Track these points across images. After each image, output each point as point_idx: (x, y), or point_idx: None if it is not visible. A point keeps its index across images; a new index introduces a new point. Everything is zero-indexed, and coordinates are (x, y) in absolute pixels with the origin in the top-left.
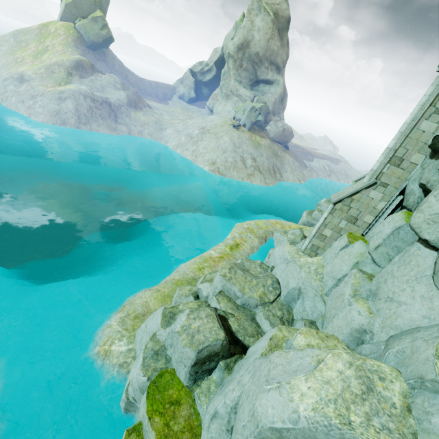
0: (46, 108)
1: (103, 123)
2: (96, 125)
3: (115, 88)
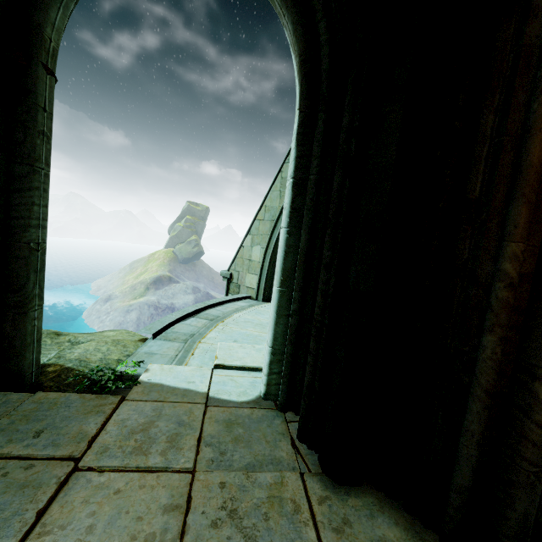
0: (114, 320)
1: None
2: None
3: (185, 293)
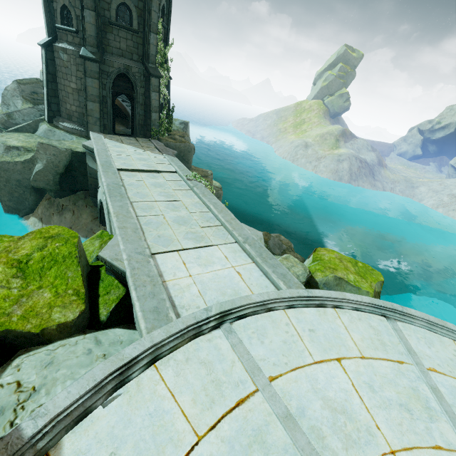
0: (328, 167)
1: (366, 180)
2: (361, 182)
3: (367, 149)
